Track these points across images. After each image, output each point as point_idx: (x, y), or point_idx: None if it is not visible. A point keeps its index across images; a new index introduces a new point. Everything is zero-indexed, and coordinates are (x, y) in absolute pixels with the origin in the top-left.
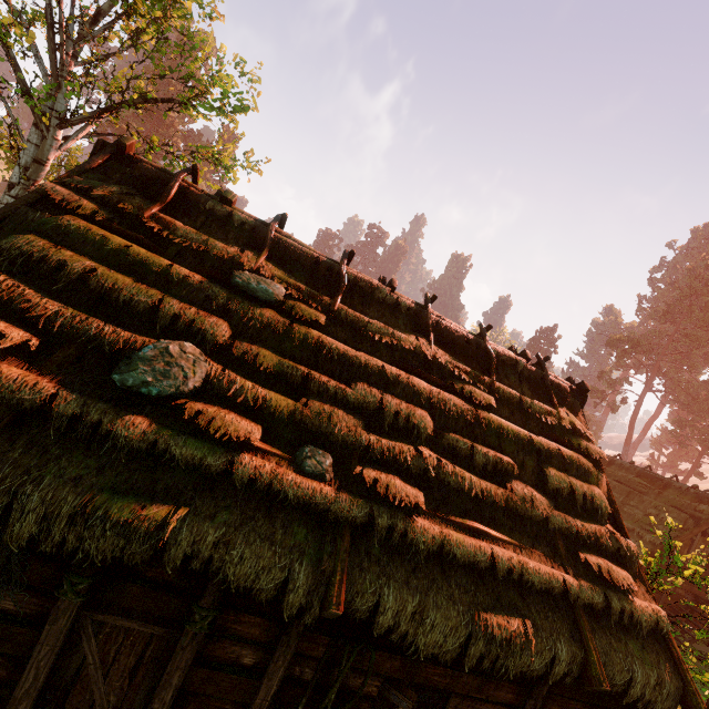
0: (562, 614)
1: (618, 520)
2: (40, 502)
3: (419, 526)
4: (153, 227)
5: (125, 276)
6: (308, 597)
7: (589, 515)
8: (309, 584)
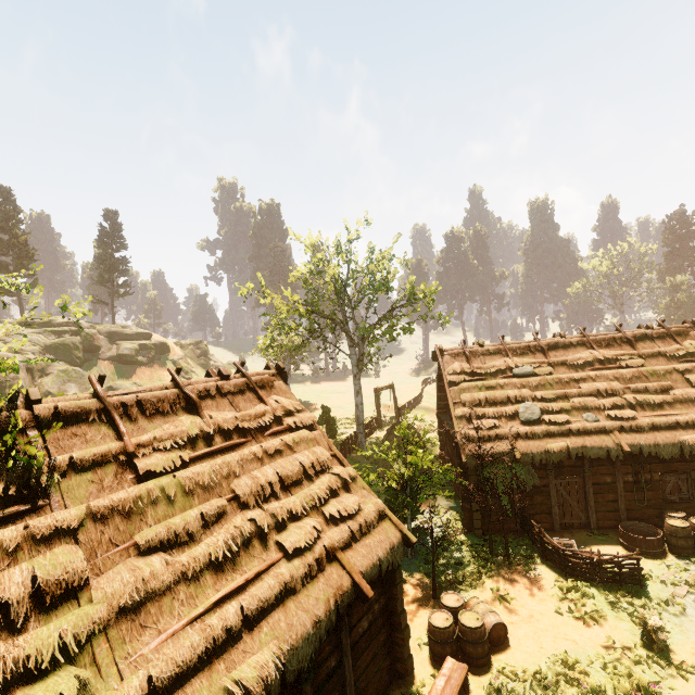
0: None
1: None
2: (537, 452)
3: (640, 421)
4: (476, 371)
5: (491, 392)
6: (617, 452)
7: None
8: (615, 448)
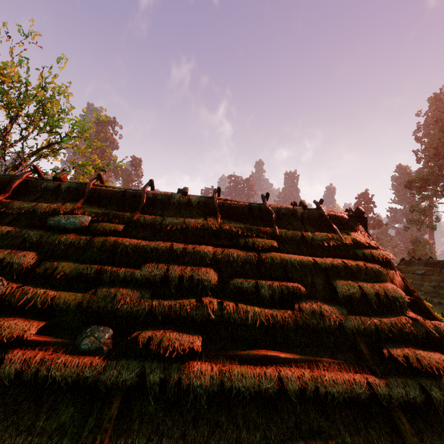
0: (377, 422)
1: (422, 306)
2: None
3: (195, 371)
4: None
5: None
6: None
7: (390, 310)
8: None
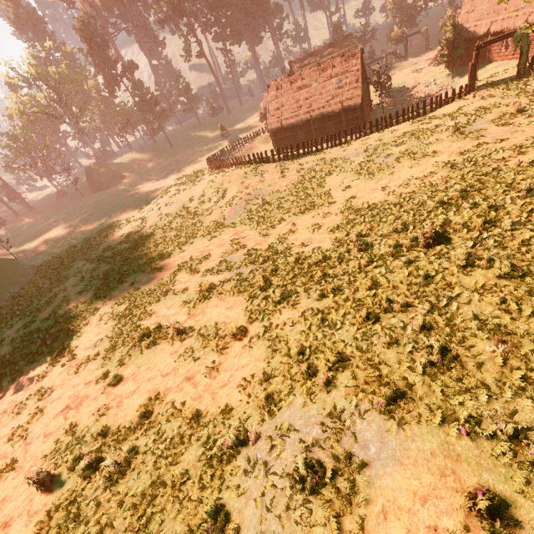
0: None
1: None
2: None
3: None
4: None
5: None
6: None
7: None
8: None
